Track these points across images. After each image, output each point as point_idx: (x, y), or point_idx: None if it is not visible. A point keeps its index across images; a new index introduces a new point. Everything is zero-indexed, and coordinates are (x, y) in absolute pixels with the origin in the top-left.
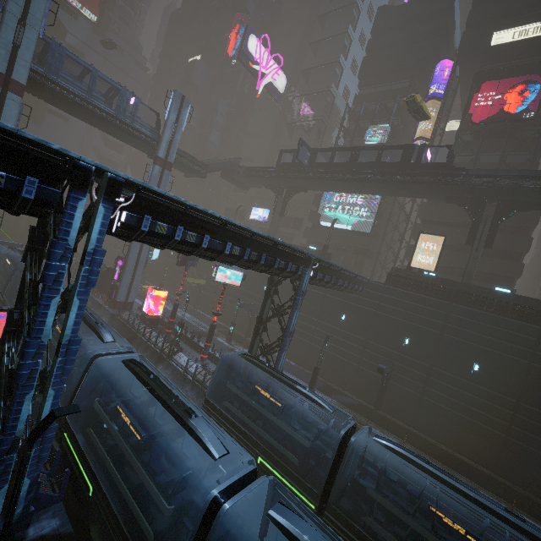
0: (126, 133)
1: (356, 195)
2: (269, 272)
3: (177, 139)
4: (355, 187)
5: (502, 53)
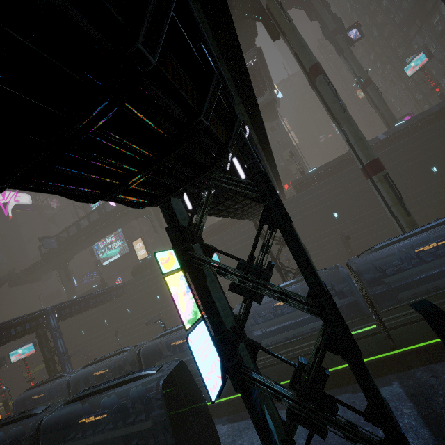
0: None
1: (109, 237)
2: (16, 338)
3: None
4: (94, 239)
5: None
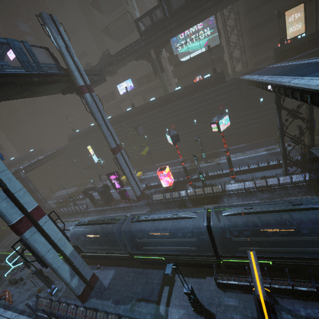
0: (44, 85)
1: None
2: None
3: (77, 61)
4: (211, 12)
5: None
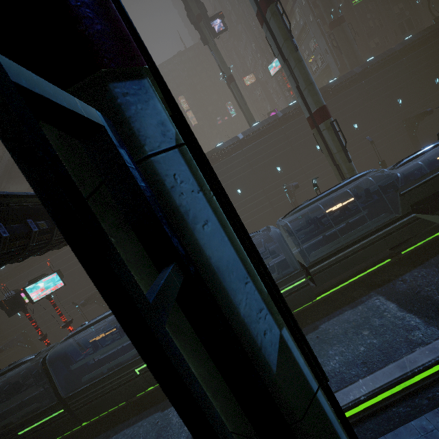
0: None
1: None
2: None
3: None
4: None
5: None
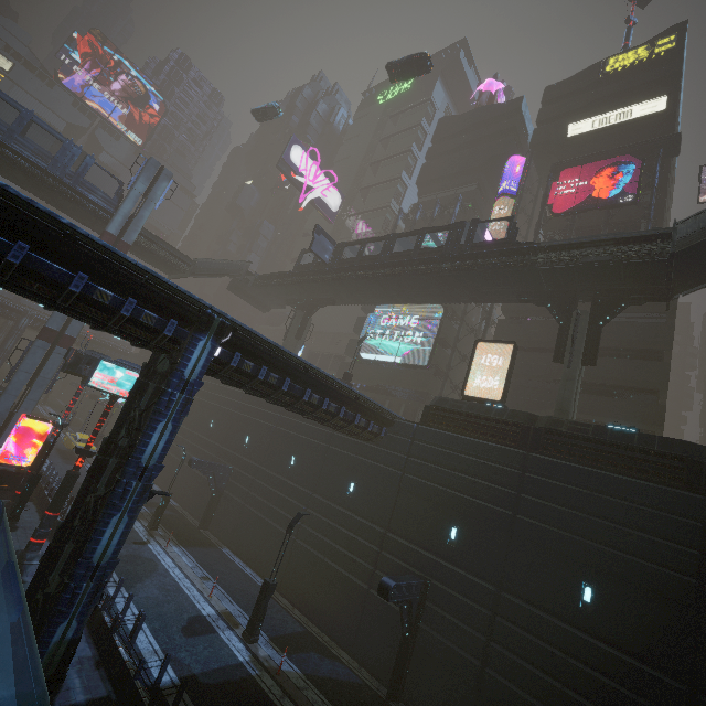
0: (64, 198)
1: (409, 316)
2: (82, 314)
3: (145, 215)
4: (393, 290)
5: (584, 146)
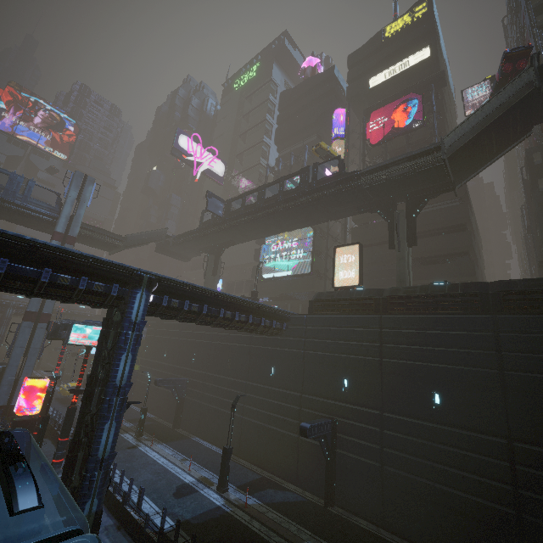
0: (19, 215)
1: (290, 240)
2: (53, 295)
3: (81, 213)
4: (272, 225)
5: (383, 92)
